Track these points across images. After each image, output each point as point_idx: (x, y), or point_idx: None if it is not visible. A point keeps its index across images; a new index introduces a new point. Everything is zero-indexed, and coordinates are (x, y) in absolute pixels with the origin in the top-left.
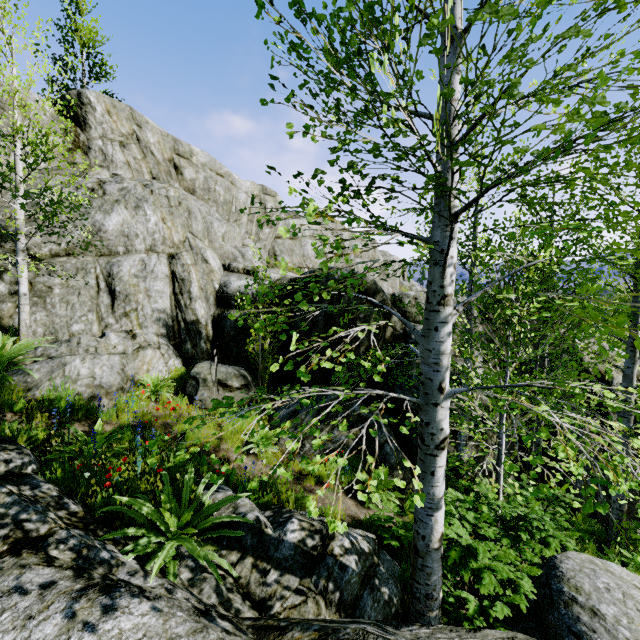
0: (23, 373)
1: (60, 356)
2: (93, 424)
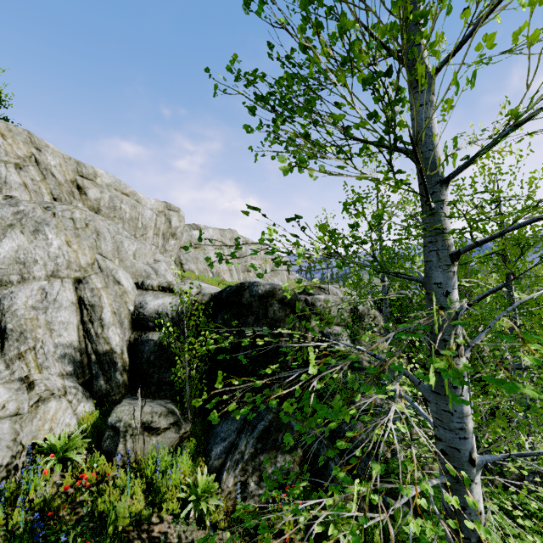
0: None
1: None
2: None
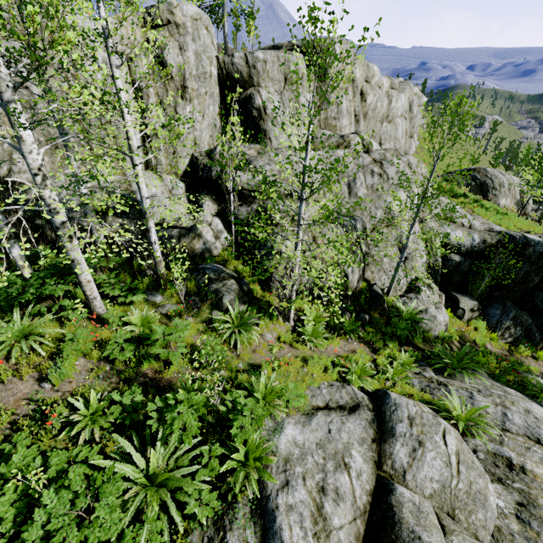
0: (421, 322)
1: (423, 309)
2: (452, 343)
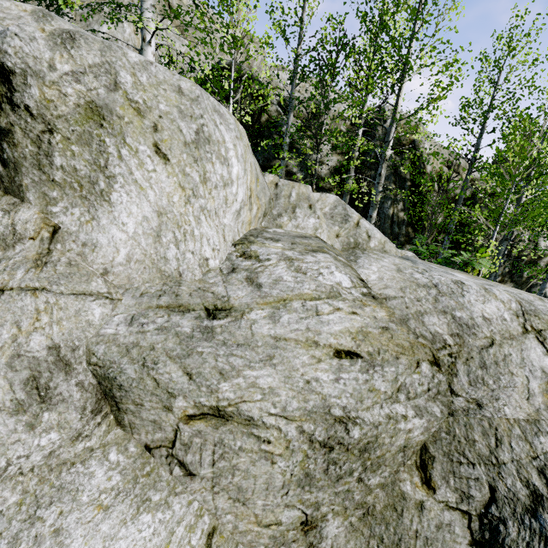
0: None
1: None
2: None
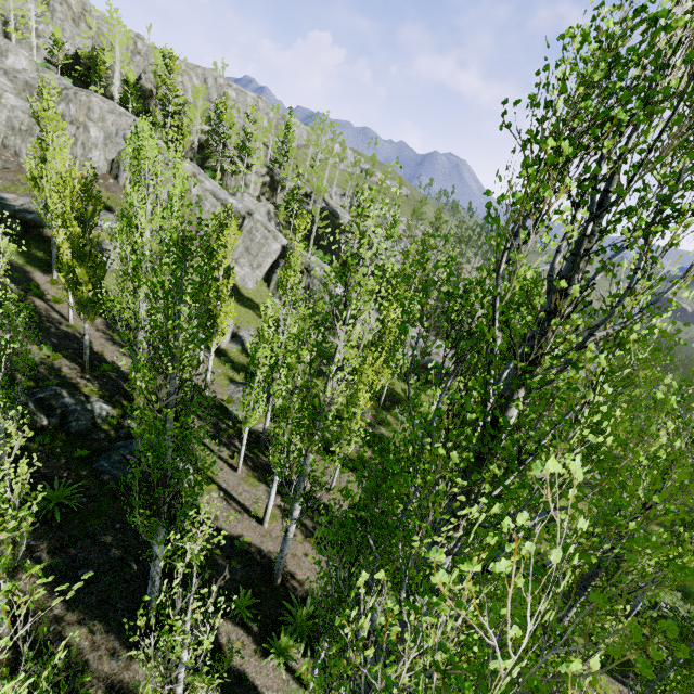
0: None
1: None
2: None
